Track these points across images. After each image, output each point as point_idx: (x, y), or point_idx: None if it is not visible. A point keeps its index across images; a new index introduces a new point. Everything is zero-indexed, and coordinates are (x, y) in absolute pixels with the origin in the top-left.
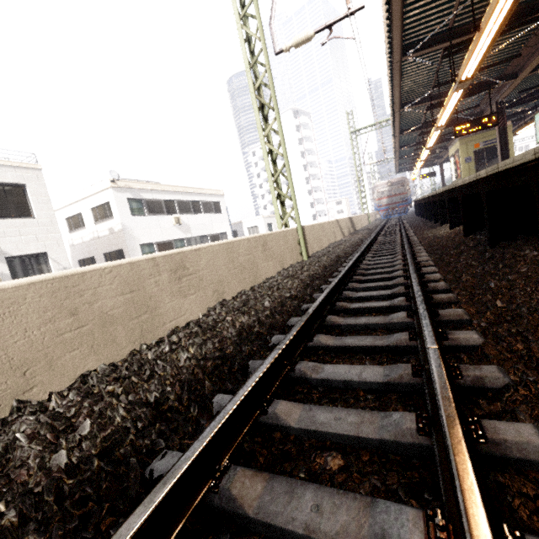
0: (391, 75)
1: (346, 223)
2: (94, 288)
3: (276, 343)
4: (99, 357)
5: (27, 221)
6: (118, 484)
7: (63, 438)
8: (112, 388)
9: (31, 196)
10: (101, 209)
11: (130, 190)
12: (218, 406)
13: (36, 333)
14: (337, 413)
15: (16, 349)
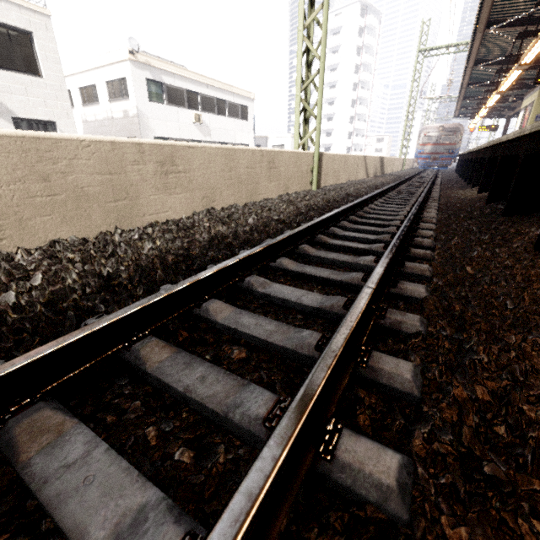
0: None
1: (375, 163)
2: (69, 159)
3: None
4: (72, 229)
5: (34, 80)
6: (54, 328)
7: (14, 282)
8: (73, 256)
9: (39, 50)
10: (117, 85)
11: (151, 69)
12: None
13: (5, 188)
14: (260, 321)
15: None
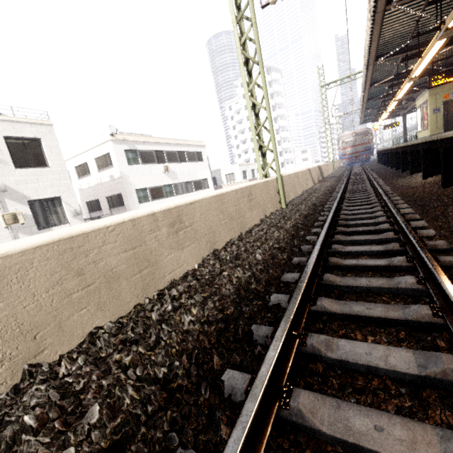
0: (372, 26)
1: (316, 171)
2: (99, 247)
3: (276, 303)
4: (106, 313)
5: (43, 170)
6: None
7: (71, 430)
8: (119, 356)
9: (45, 149)
10: (103, 159)
11: (127, 142)
12: (230, 387)
13: (44, 296)
14: (375, 419)
15: (25, 314)
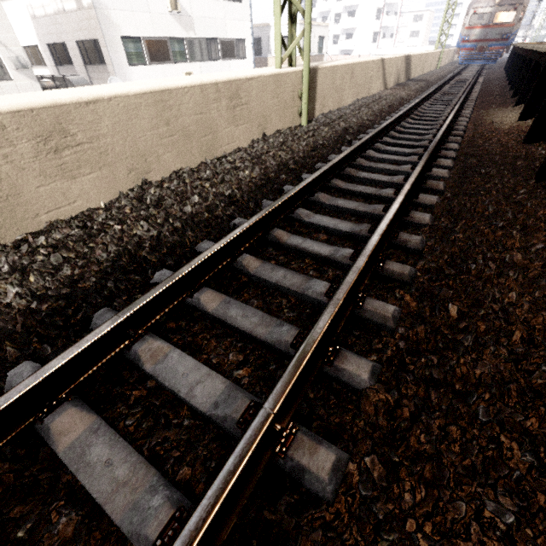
0: None
1: (398, 66)
2: None
3: (157, 282)
4: None
5: None
6: None
7: None
8: None
9: None
10: None
11: None
12: (9, 384)
13: None
14: (115, 453)
15: None
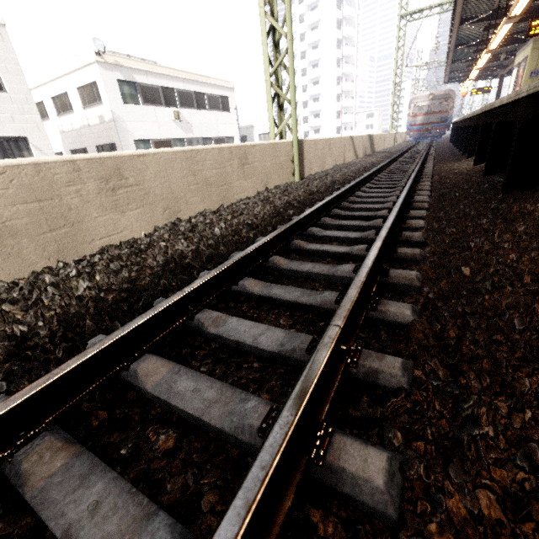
0: None
1: (363, 142)
2: None
3: None
4: None
5: None
6: None
7: None
8: None
9: None
10: (88, 90)
11: (121, 69)
12: None
13: None
14: (200, 384)
15: None
